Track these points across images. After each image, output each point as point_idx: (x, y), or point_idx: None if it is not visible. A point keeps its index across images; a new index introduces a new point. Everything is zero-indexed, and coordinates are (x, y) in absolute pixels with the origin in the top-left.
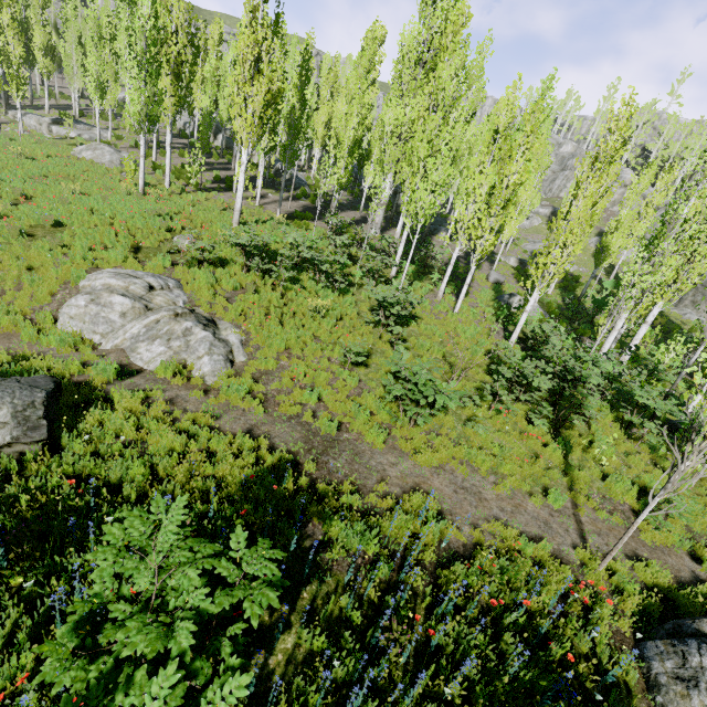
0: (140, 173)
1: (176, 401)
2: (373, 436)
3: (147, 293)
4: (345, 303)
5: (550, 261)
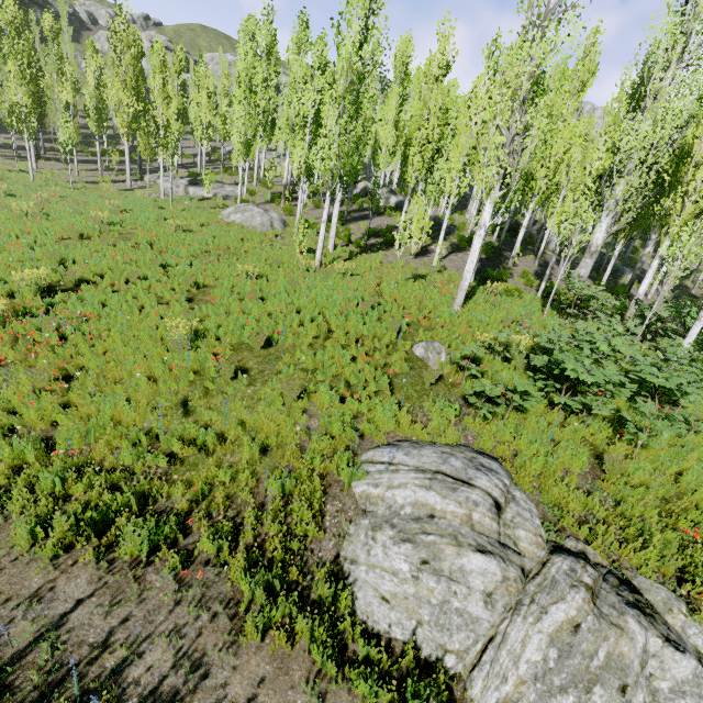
0: (319, 242)
1: None
2: None
3: (497, 522)
4: None
5: None
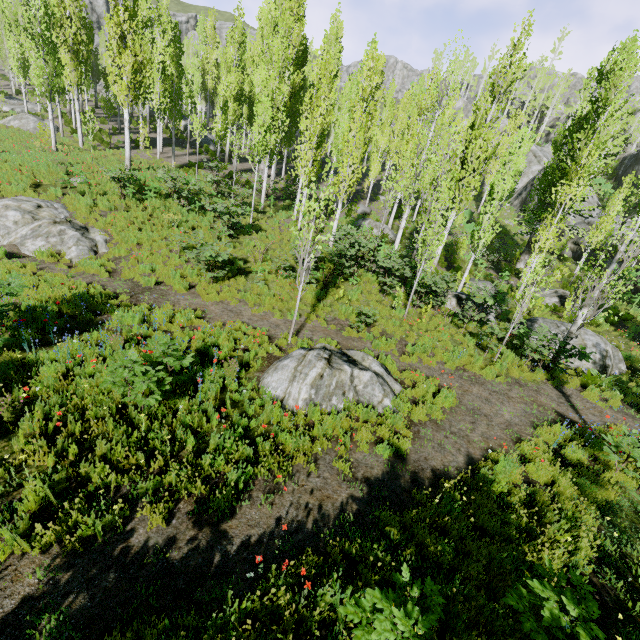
0: (52, 134)
1: (44, 269)
2: (179, 286)
3: (35, 210)
4: (202, 220)
5: (340, 178)
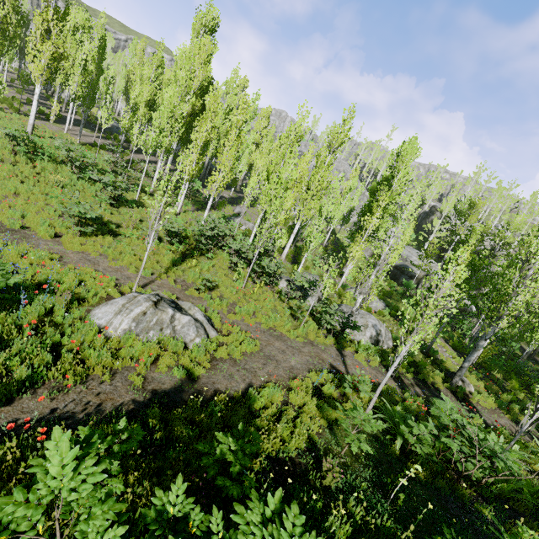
0: None
1: None
2: (44, 233)
3: None
4: (89, 188)
5: (213, 178)
